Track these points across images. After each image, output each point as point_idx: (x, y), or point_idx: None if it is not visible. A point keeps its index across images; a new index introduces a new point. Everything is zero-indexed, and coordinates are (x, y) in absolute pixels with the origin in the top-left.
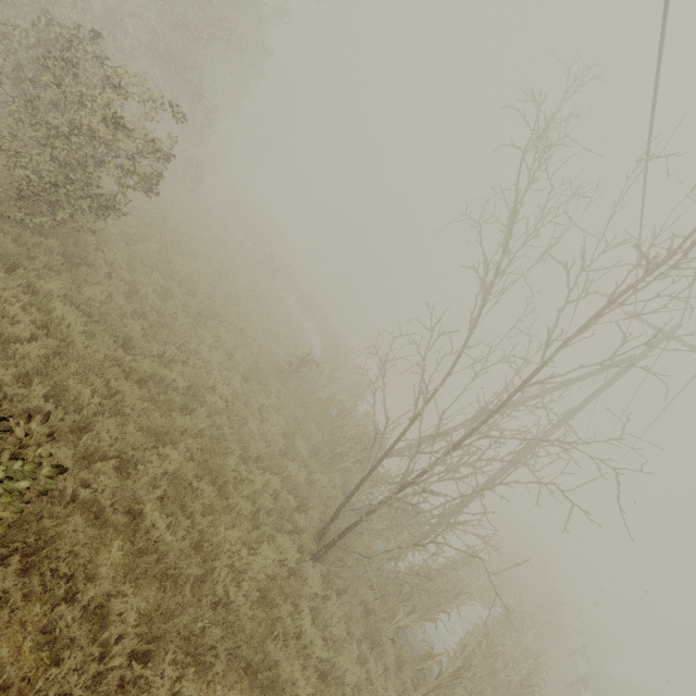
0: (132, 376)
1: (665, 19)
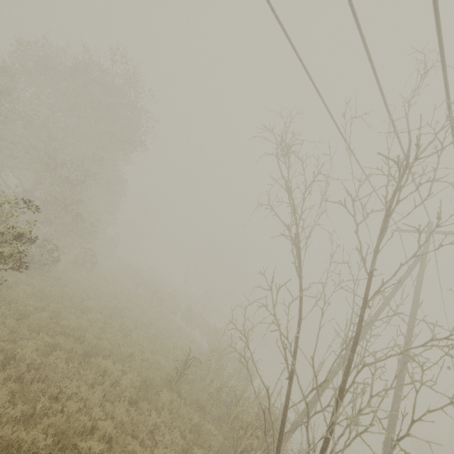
0: None
1: (300, 60)
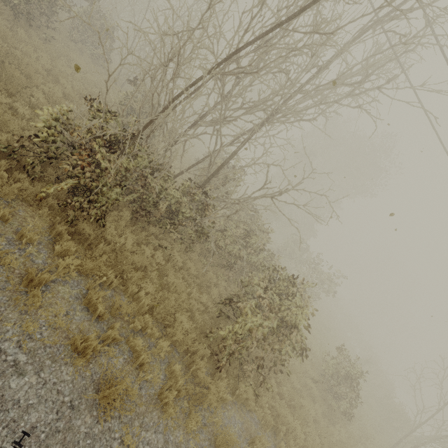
0: None
1: None
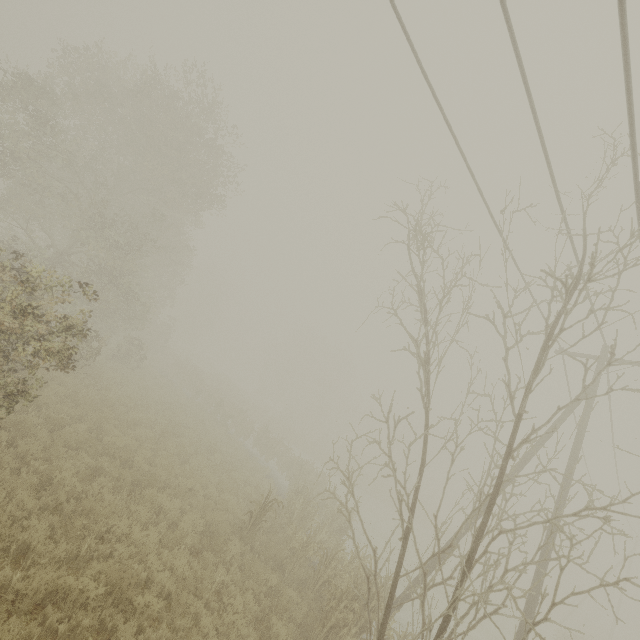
0: (19, 605)
1: (452, 132)
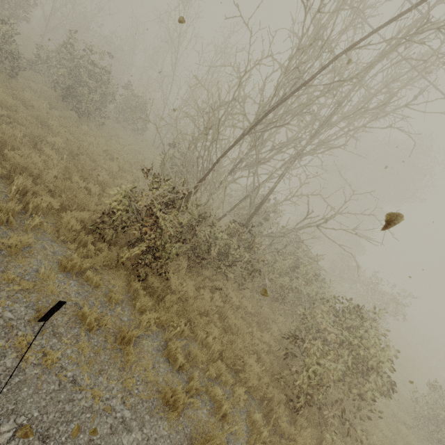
0: None
1: None
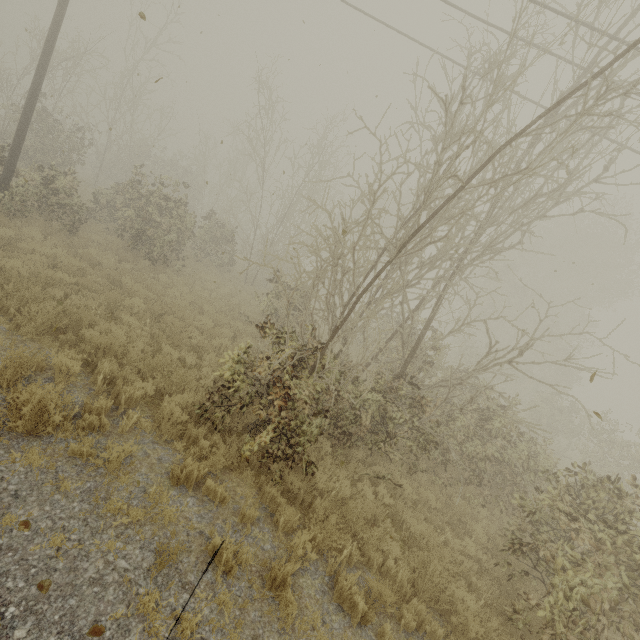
0: None
1: None
